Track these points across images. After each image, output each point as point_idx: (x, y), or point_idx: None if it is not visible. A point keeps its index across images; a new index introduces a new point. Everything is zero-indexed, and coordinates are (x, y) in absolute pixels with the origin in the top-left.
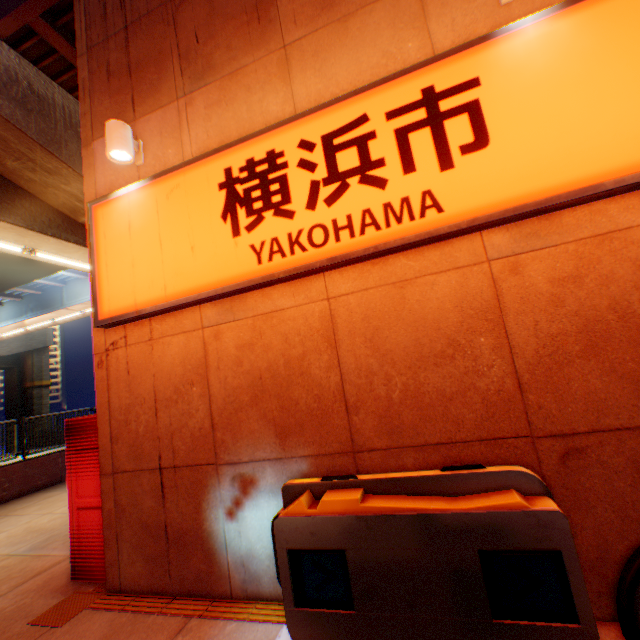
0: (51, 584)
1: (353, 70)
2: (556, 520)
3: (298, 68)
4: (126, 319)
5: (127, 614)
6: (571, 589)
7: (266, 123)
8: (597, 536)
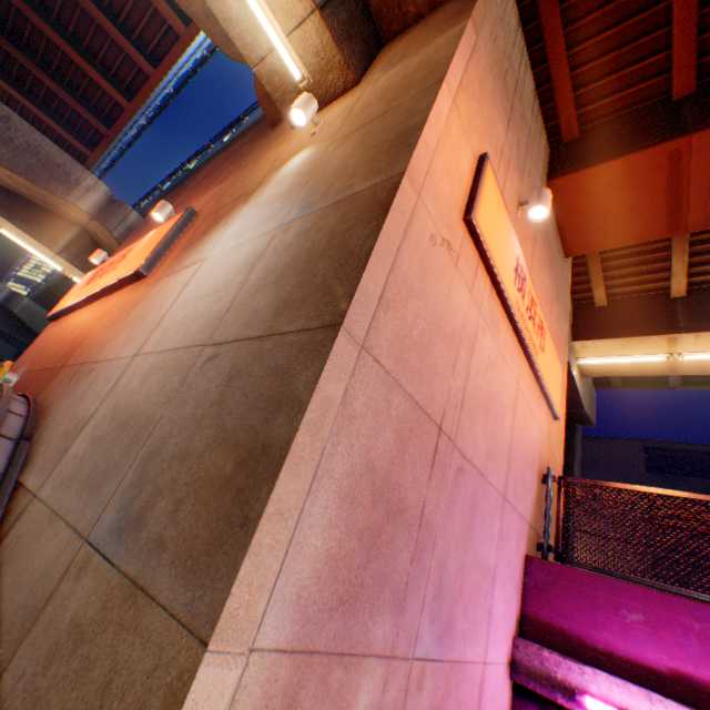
0: None
1: None
2: None
3: None
4: (51, 317)
5: None
6: None
7: None
8: None
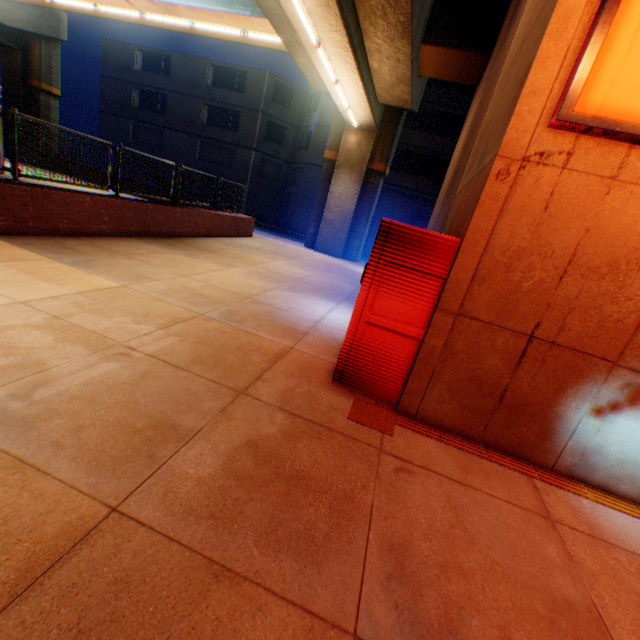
0: (313, 377)
1: None
2: None
3: None
4: (622, 133)
5: (453, 448)
6: None
7: None
8: None
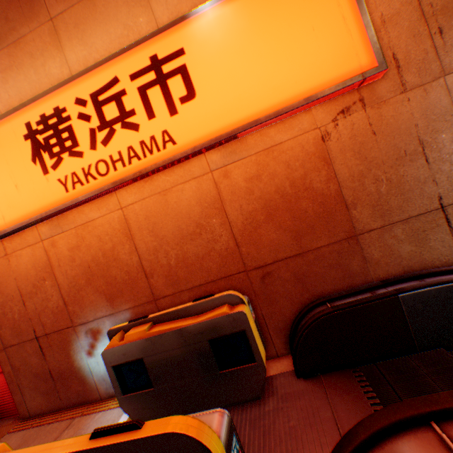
0: None
1: (106, 39)
2: (241, 316)
3: (66, 37)
4: None
5: (34, 429)
6: (252, 347)
7: (52, 83)
8: (282, 315)
